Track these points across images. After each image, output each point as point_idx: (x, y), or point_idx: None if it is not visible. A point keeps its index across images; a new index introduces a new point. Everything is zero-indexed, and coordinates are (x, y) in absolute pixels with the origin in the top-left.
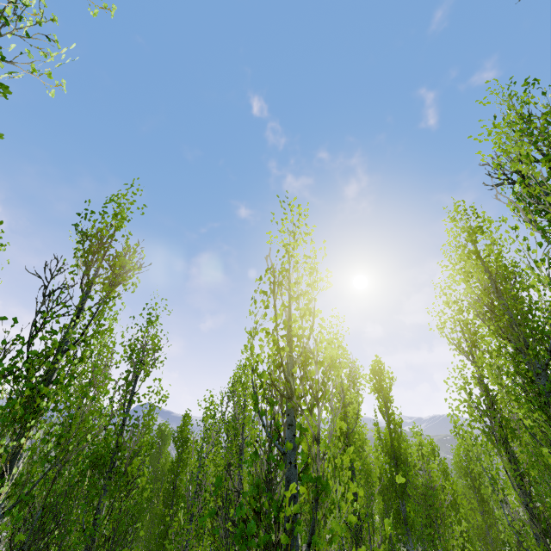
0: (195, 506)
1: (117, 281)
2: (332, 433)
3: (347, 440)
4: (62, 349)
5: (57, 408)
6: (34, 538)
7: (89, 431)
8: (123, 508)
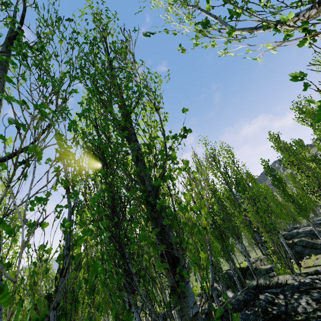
0: None
1: None
2: None
3: None
4: None
5: None
6: None
7: None
8: None
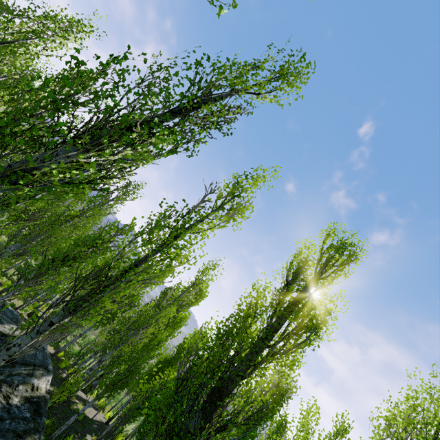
0: None
1: None
2: None
3: None
4: None
5: None
6: None
7: None
8: None
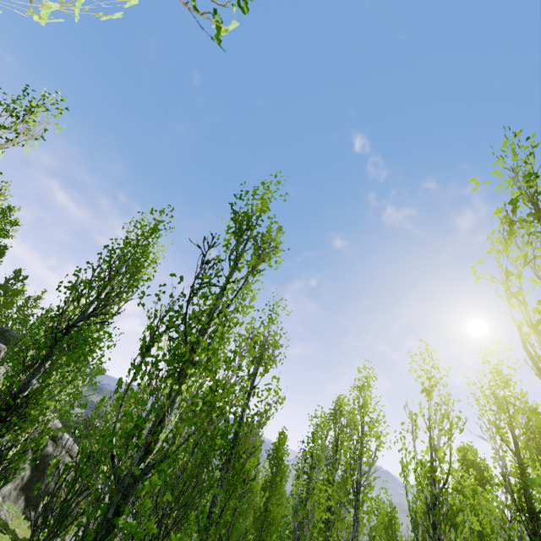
0: (303, 540)
1: (264, 255)
2: (507, 503)
3: (534, 522)
4: (212, 315)
5: (206, 369)
6: (175, 504)
7: (228, 405)
8: (238, 509)
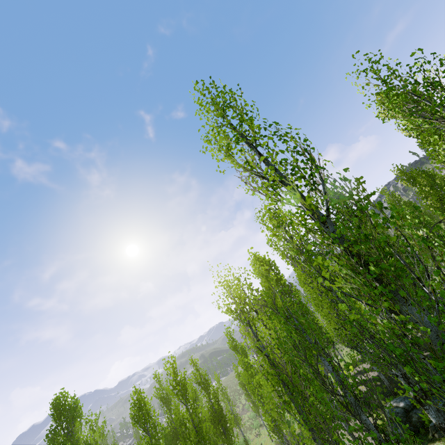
0: None
1: None
2: None
3: None
4: None
5: None
6: None
7: None
8: None
